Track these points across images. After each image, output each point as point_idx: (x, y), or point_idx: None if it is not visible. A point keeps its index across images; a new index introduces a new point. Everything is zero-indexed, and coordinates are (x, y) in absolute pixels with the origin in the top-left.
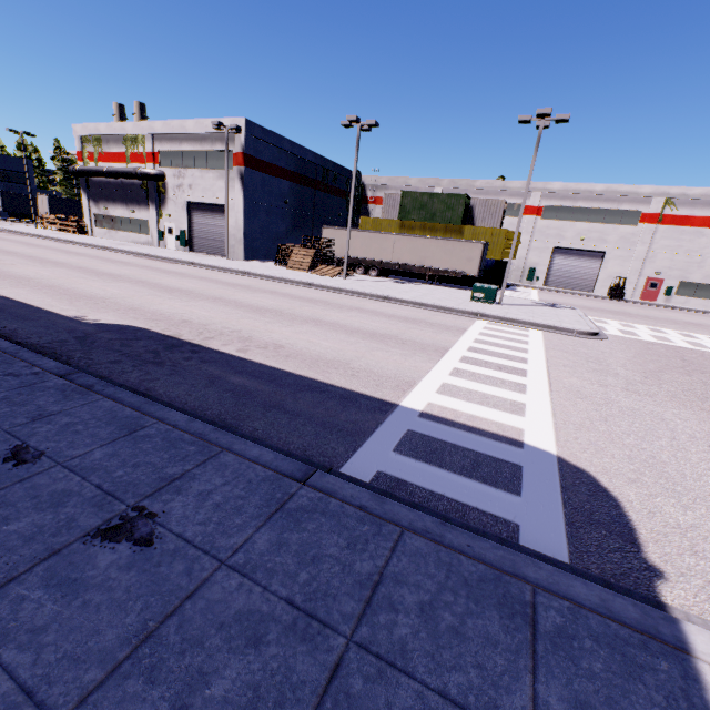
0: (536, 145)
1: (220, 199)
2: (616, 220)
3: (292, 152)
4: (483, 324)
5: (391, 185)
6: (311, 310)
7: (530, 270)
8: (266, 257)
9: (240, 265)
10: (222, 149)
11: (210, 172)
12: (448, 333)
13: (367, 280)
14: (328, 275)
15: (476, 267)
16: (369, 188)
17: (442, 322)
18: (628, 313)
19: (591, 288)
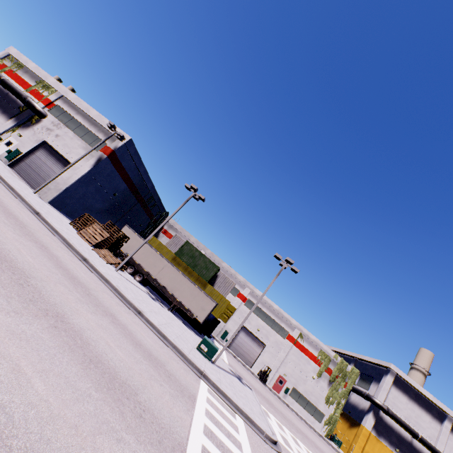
0: (278, 273)
1: (71, 157)
2: (277, 329)
3: (142, 175)
4: (206, 391)
5: (180, 232)
6: (65, 293)
7: (226, 331)
8: (69, 214)
9: (39, 204)
10: (102, 138)
11: (81, 140)
12: (183, 401)
13: (132, 281)
14: (106, 260)
15: (204, 316)
16: (168, 224)
17: (177, 373)
18: (273, 404)
19: (251, 364)
